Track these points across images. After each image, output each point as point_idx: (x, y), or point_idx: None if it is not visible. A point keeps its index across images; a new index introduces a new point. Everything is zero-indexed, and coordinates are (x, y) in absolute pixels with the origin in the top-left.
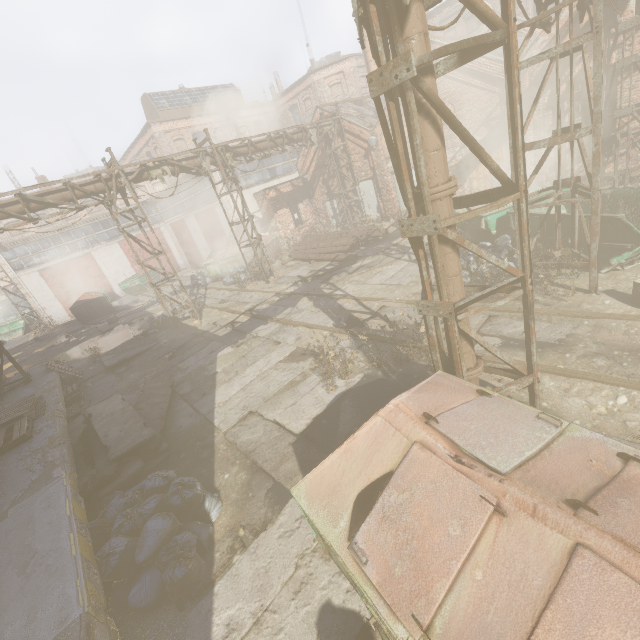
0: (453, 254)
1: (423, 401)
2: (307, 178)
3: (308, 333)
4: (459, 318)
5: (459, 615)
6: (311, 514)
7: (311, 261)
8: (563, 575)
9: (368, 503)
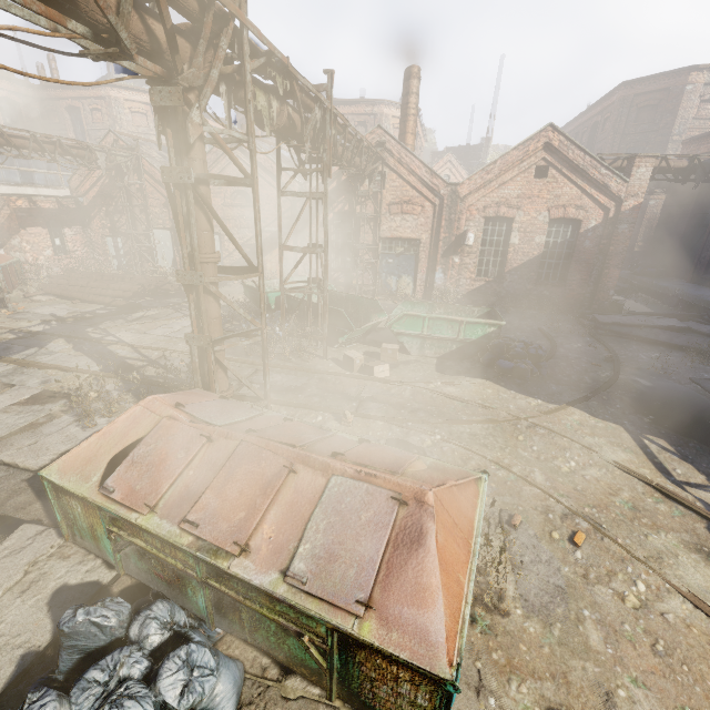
0: (215, 303)
1: (178, 398)
2: (83, 202)
3: (62, 376)
4: (216, 349)
5: (176, 494)
6: (63, 482)
7: (75, 300)
8: (232, 454)
9: (121, 460)
